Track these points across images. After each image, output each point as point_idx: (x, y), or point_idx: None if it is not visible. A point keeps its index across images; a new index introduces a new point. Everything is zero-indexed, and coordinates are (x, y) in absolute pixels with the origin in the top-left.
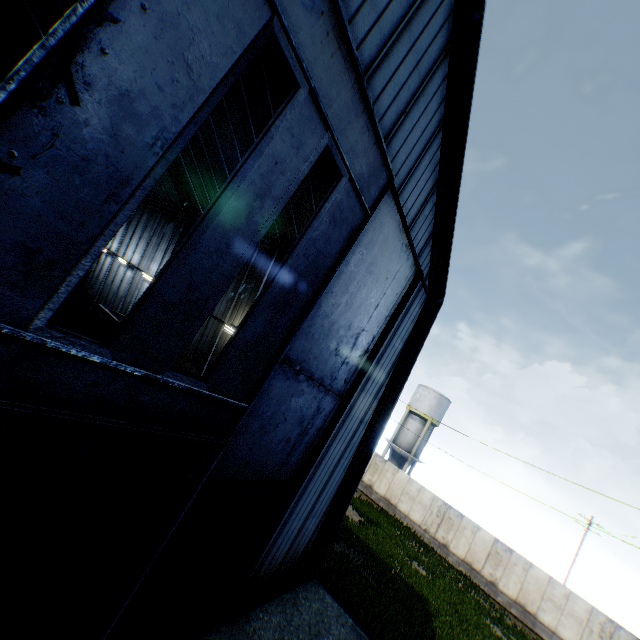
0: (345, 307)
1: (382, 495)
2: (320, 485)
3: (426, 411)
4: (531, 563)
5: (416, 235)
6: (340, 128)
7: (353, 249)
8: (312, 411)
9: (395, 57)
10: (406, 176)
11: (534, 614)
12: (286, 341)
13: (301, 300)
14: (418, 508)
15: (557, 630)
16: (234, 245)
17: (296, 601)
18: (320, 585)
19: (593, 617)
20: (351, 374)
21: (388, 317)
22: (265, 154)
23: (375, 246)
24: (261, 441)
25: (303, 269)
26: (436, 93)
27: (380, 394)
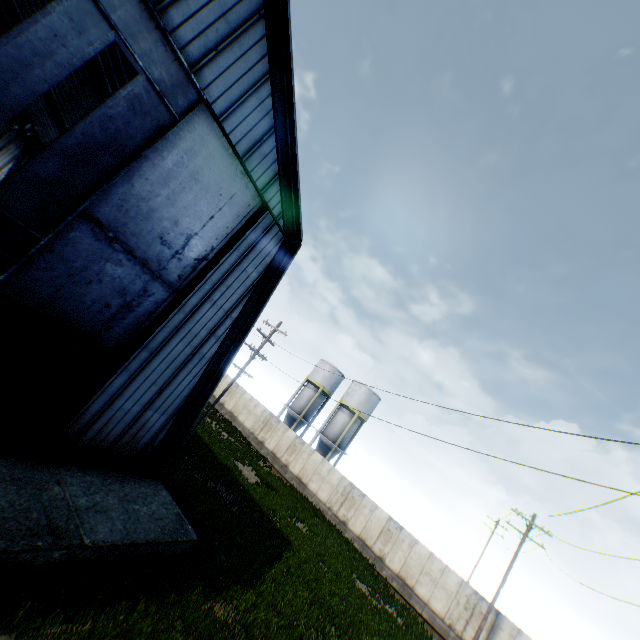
0: (167, 201)
1: (295, 474)
2: (161, 379)
3: (355, 404)
4: (417, 540)
5: (255, 168)
6: (129, 34)
7: (169, 149)
8: (137, 289)
9: (194, 1)
10: (229, 107)
11: (412, 587)
12: (88, 197)
13: (102, 166)
14: (326, 487)
15: (430, 602)
16: (15, 86)
17: (124, 480)
18: (162, 484)
19: (462, 590)
20: (187, 274)
21: (231, 235)
22: (44, 25)
23: (199, 157)
24: (71, 289)
25: (101, 138)
26: (255, 47)
27: (235, 315)
